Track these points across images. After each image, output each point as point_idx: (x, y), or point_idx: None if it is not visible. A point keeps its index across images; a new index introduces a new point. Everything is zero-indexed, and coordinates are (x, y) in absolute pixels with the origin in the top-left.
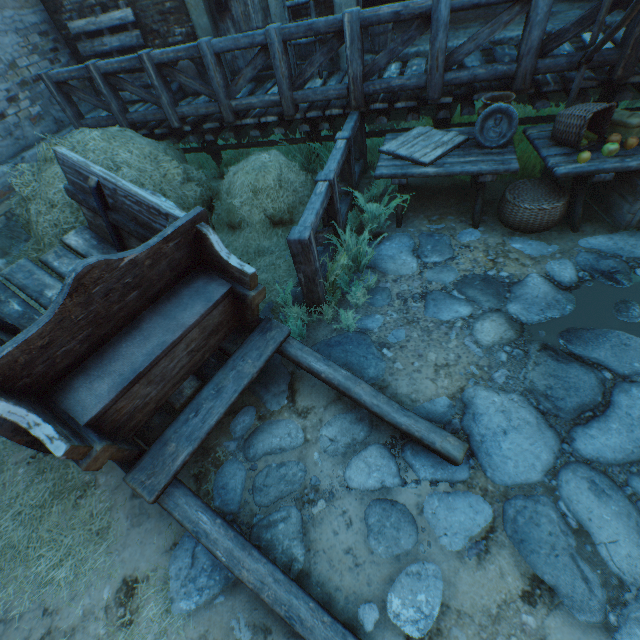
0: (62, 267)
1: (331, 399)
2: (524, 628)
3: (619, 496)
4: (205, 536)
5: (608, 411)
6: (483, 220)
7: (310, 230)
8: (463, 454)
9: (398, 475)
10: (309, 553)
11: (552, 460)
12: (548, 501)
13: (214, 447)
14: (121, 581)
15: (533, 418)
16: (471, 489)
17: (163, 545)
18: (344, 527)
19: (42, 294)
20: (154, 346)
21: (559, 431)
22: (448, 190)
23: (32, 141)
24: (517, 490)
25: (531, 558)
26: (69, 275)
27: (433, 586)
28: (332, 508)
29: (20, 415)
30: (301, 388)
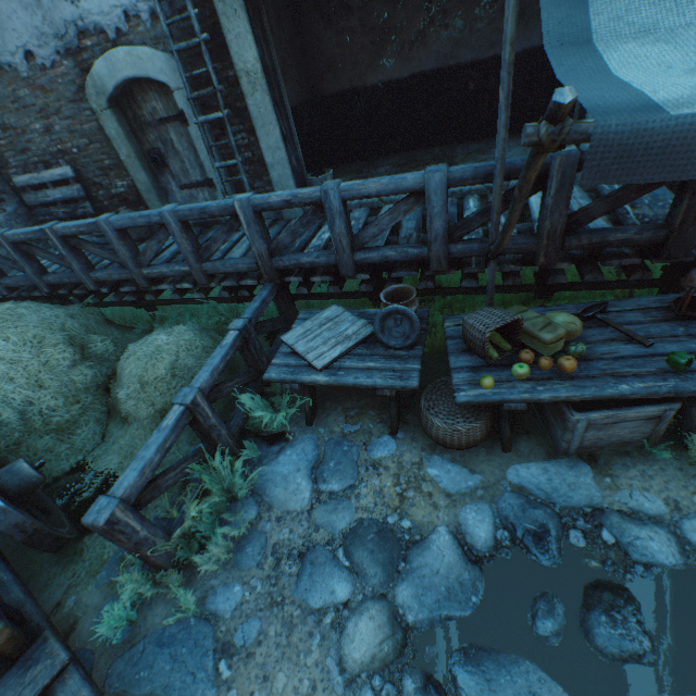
0: None
1: None
2: None
3: None
4: None
5: None
6: (406, 420)
7: (114, 506)
8: None
9: None
10: None
11: None
12: None
13: None
14: None
15: None
16: None
17: None
18: None
19: None
20: None
21: None
22: None
23: None
24: None
25: None
26: None
27: None
28: None
29: None
30: None
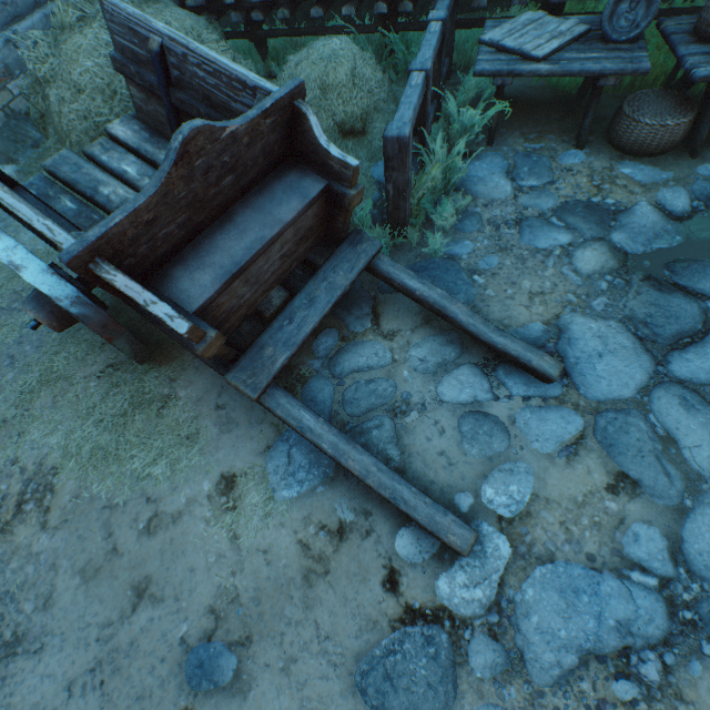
0: (112, 162)
1: (418, 323)
2: (606, 511)
3: (707, 410)
4: (310, 431)
5: (707, 338)
6: (589, 141)
7: (410, 127)
8: (559, 372)
9: (490, 391)
10: (403, 455)
11: (646, 380)
12: (638, 414)
13: (297, 366)
14: (219, 476)
15: (630, 343)
16: (563, 404)
17: (257, 448)
18: (437, 435)
19: (97, 191)
20: (252, 241)
21: (655, 355)
22: (549, 104)
23: (22, 9)
24: (609, 405)
25: (618, 459)
26: (175, 138)
27: (524, 480)
28: (424, 419)
29: (136, 291)
30: (385, 312)
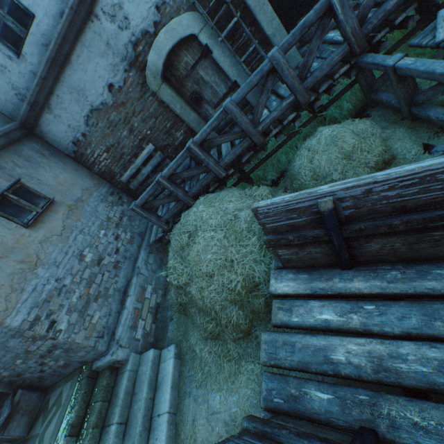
0: (305, 319)
1: None
2: None
3: None
4: None
5: None
6: None
7: None
8: None
9: None
10: None
11: None
12: None
13: None
14: None
15: None
16: None
17: None
18: None
19: (331, 362)
20: None
21: None
22: None
23: (135, 254)
24: None
25: None
26: None
27: None
28: None
29: None
30: None
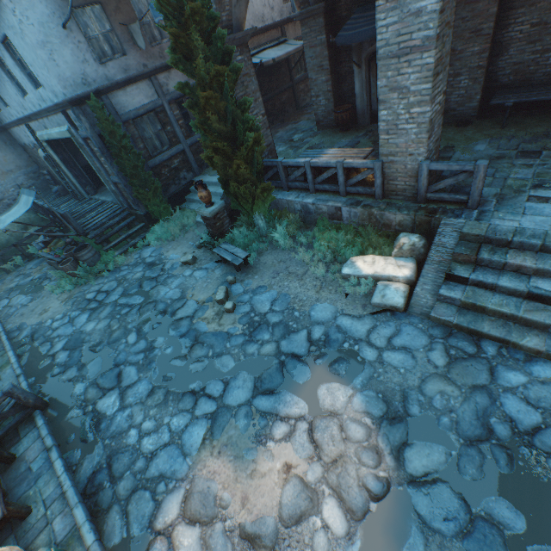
0: None
1: None
2: None
3: None
4: None
5: None
6: None
7: None
8: None
9: None
10: None
11: None
12: None
13: None
14: None
15: None
16: None
17: None
18: None
19: None
20: None
21: None
22: None
23: None
24: None
25: None
26: None
27: None
28: None
29: None
30: None
